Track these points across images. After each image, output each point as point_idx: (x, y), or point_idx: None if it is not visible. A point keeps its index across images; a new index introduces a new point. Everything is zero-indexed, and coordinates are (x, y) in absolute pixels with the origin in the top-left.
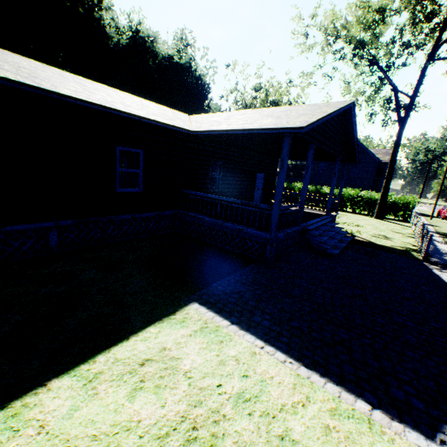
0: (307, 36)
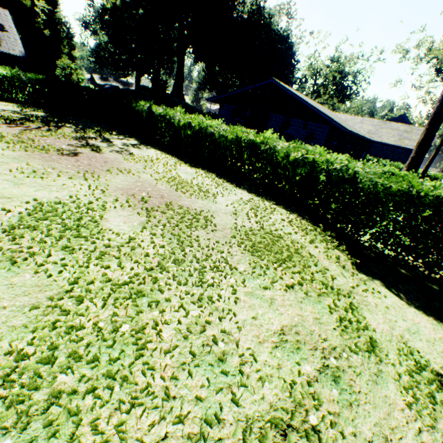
0: (407, 52)
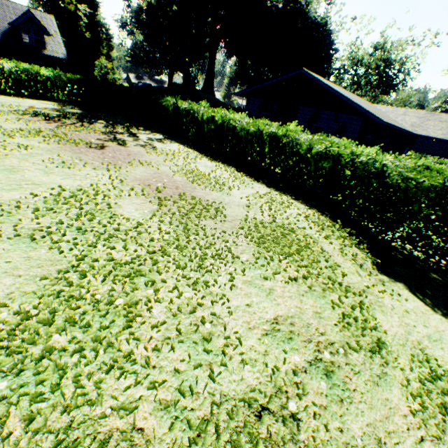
0: None
